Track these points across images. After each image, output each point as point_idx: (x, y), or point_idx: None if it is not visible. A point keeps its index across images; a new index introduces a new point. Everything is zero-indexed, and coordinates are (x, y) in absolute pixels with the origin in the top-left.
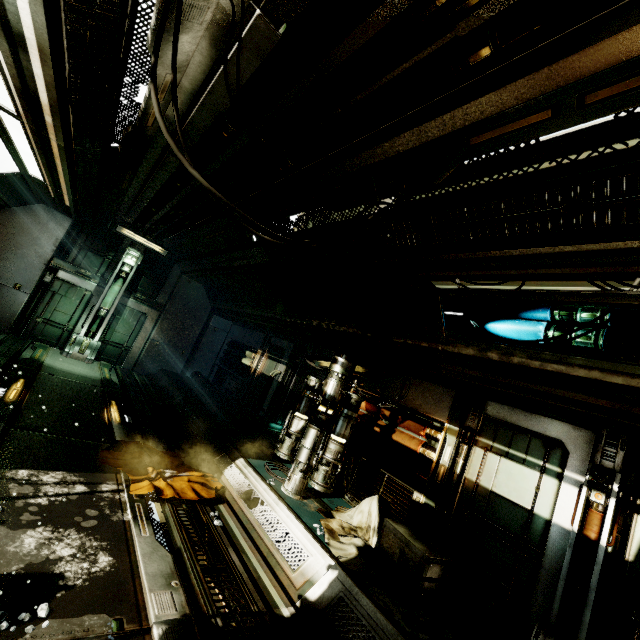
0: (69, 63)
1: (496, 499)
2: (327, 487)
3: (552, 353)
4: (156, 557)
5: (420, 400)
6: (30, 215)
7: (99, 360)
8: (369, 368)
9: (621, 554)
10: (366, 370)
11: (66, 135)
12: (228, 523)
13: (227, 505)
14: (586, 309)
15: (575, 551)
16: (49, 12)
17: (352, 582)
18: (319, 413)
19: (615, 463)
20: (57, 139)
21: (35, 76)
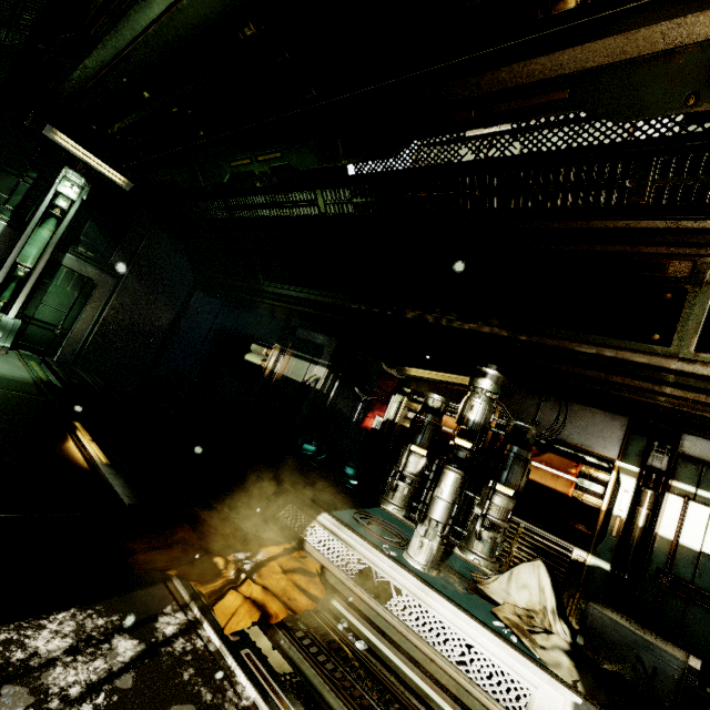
0: None
1: None
2: (494, 561)
3: None
4: None
5: (569, 428)
6: None
7: (15, 348)
8: None
9: None
10: None
11: None
12: (368, 638)
13: (340, 599)
14: None
15: None
16: None
17: None
18: (463, 451)
19: None
20: None
21: None
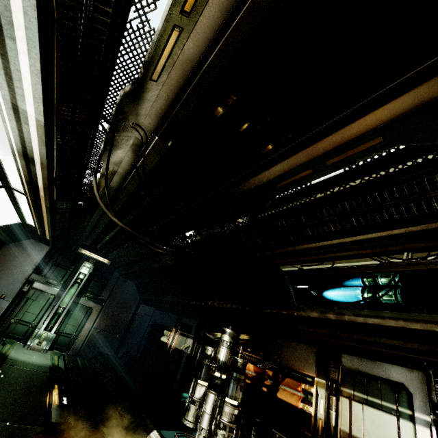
0: (56, 168)
1: None
2: None
3: (368, 310)
4: None
5: (292, 358)
6: (23, 247)
7: (52, 349)
8: (251, 335)
9: None
10: (249, 337)
11: (51, 201)
12: None
13: None
14: (383, 275)
15: None
16: (48, 148)
17: None
18: (215, 378)
19: None
20: (45, 203)
21: (37, 175)
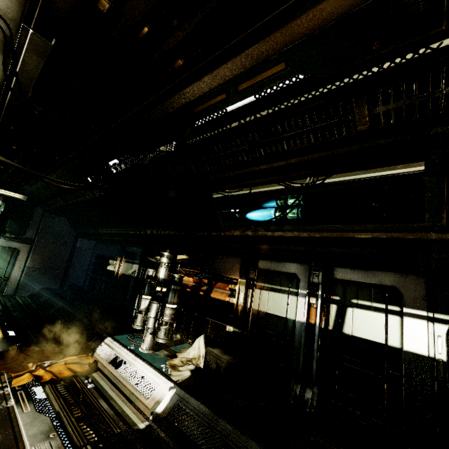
0: None
1: (269, 316)
2: (168, 339)
3: (275, 226)
4: (36, 423)
5: (223, 268)
6: None
7: None
8: (189, 255)
9: (327, 327)
10: (188, 256)
11: None
12: (100, 384)
13: (99, 372)
14: (292, 197)
15: (307, 333)
16: None
17: (184, 392)
18: (157, 292)
19: (319, 279)
20: None
21: None
